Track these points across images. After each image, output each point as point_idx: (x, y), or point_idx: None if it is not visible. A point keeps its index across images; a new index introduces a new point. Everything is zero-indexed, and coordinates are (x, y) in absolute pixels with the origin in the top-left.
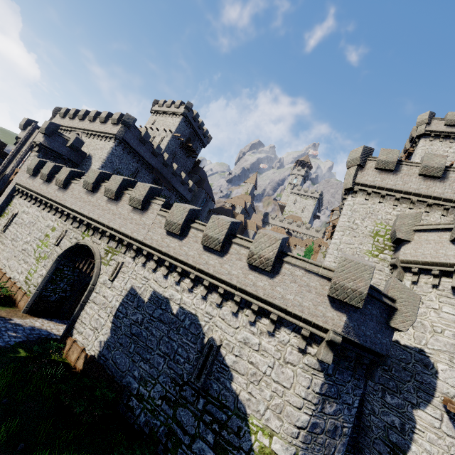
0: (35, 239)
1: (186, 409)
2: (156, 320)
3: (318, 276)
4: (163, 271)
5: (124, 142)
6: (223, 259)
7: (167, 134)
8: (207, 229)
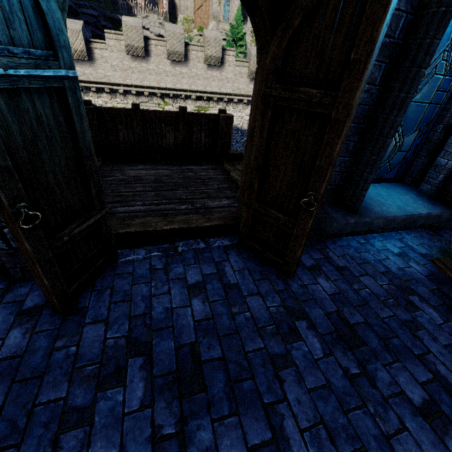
0: None
1: None
2: None
3: None
4: None
5: None
6: None
7: None
8: None
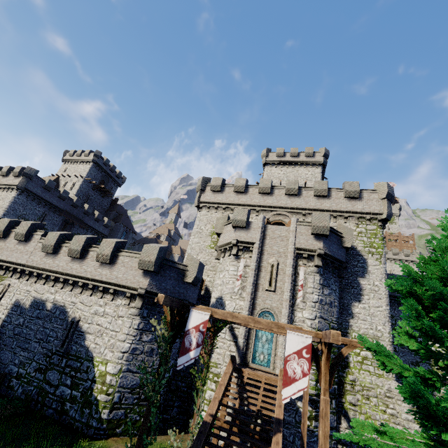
0: None
1: (53, 370)
2: (34, 319)
3: (137, 260)
4: (41, 282)
5: (26, 191)
6: (83, 263)
7: (78, 179)
8: (71, 245)
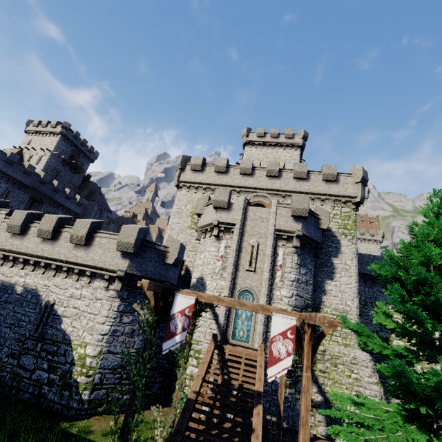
0: None
1: (28, 355)
2: (3, 303)
3: (115, 241)
4: (8, 265)
5: None
6: (55, 244)
7: (45, 153)
8: (41, 225)
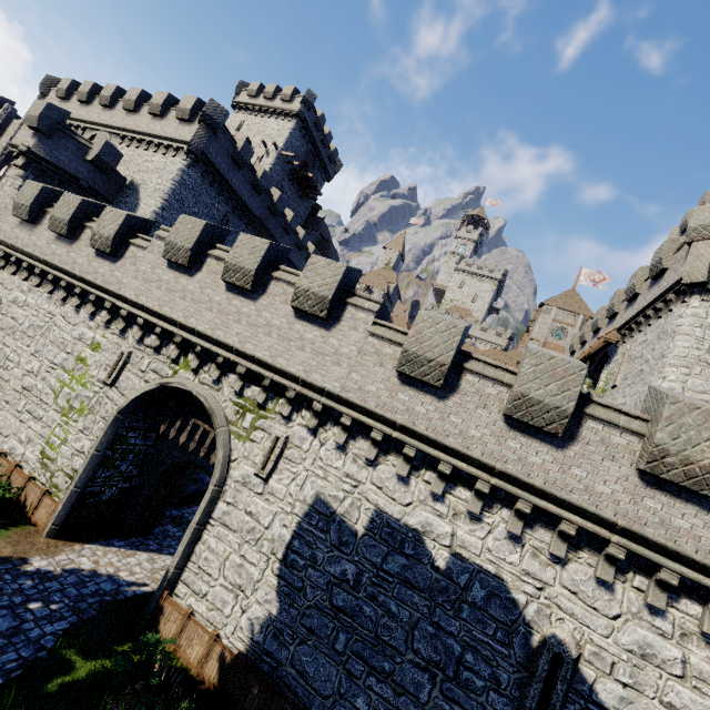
0: (51, 367)
1: None
2: (393, 582)
3: None
4: (397, 466)
5: (204, 160)
6: (566, 455)
7: (268, 152)
8: (526, 383)
